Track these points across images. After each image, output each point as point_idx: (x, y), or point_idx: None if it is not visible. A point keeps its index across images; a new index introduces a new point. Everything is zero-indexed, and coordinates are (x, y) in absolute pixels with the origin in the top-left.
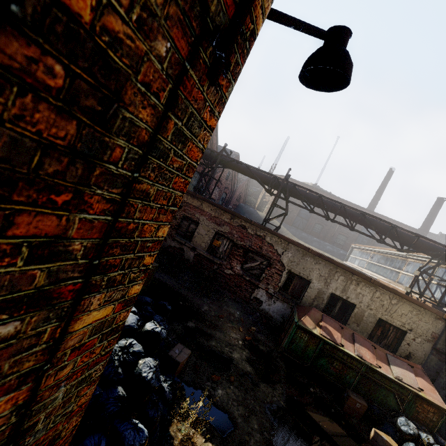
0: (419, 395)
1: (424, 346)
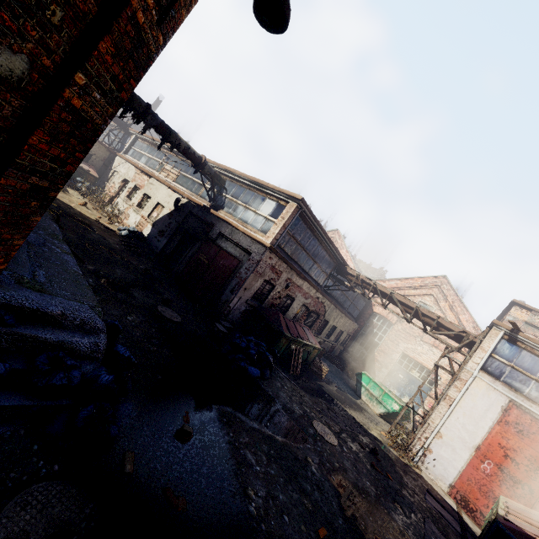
0: (88, 172)
1: (100, 163)
